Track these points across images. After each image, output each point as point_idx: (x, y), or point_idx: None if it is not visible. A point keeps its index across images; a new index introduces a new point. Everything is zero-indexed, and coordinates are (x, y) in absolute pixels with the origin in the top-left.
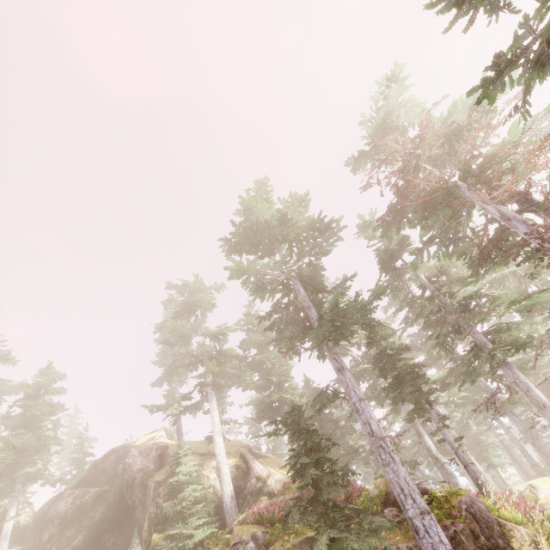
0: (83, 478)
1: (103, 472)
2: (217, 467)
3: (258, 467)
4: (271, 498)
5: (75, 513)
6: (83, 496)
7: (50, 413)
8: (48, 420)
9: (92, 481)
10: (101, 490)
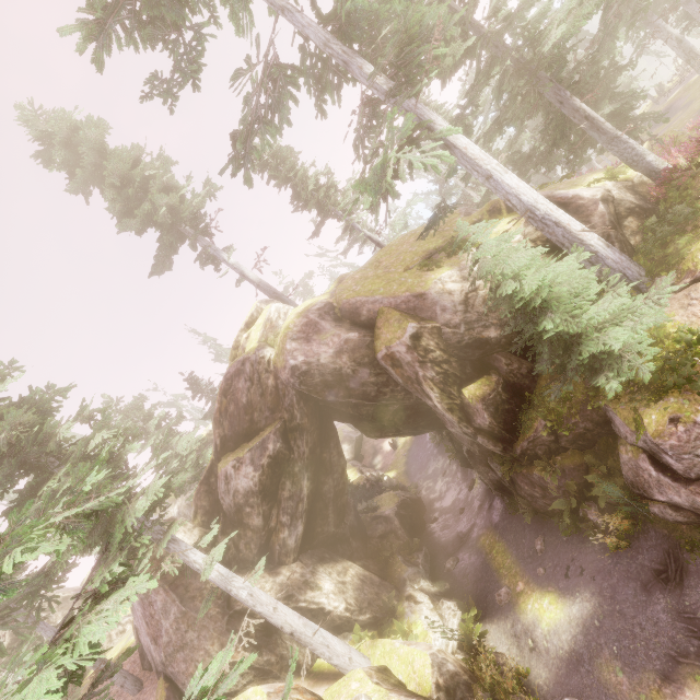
0: (221, 439)
1: (249, 409)
2: (552, 221)
3: (581, 191)
4: (639, 215)
5: (272, 474)
6: (263, 451)
7: (40, 418)
8: (59, 427)
9: (244, 431)
10: (280, 425)
